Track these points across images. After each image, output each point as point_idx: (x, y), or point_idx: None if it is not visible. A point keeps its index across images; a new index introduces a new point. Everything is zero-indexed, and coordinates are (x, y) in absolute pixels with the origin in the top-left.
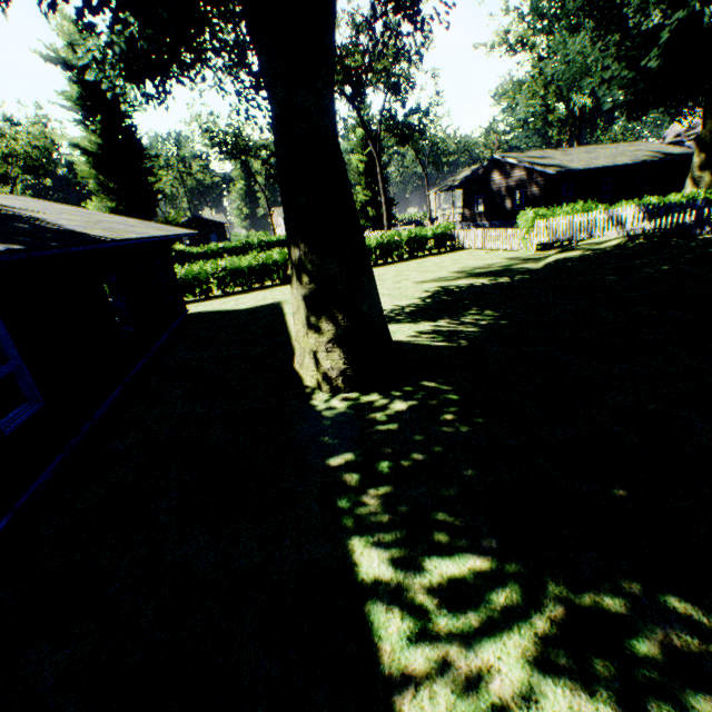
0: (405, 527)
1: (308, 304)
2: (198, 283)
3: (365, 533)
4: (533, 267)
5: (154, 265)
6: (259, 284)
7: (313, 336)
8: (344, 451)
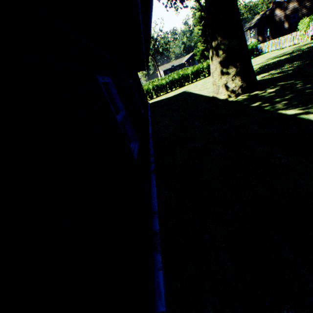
0: (299, 105)
1: (221, 64)
2: (147, 93)
3: (282, 109)
4: (312, 45)
5: (139, 82)
6: (170, 90)
7: (224, 77)
8: (255, 103)
